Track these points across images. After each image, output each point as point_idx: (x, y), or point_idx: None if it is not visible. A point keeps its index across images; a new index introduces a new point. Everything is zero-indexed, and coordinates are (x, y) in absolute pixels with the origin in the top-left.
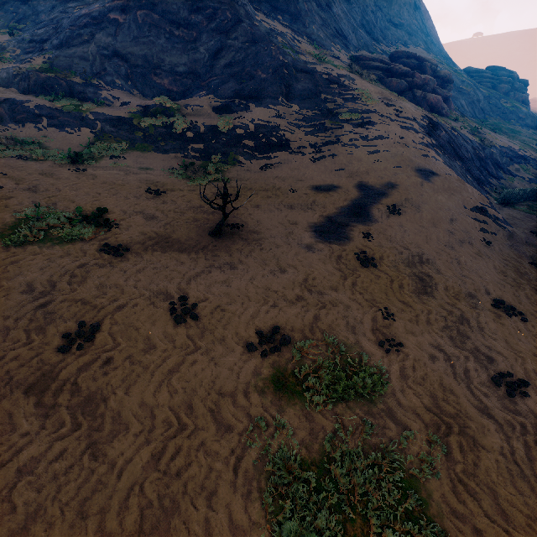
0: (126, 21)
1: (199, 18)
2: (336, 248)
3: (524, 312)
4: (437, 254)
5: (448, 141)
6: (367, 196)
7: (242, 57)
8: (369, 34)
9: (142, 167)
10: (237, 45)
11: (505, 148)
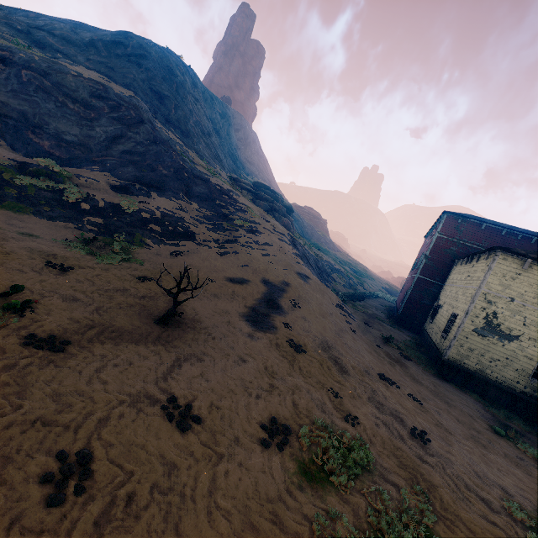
0: (4, 71)
1: (100, 104)
2: (271, 337)
3: (395, 381)
4: (335, 340)
5: (304, 253)
6: (272, 291)
7: (143, 150)
8: (234, 163)
9: (21, 231)
10: (138, 139)
11: (328, 262)
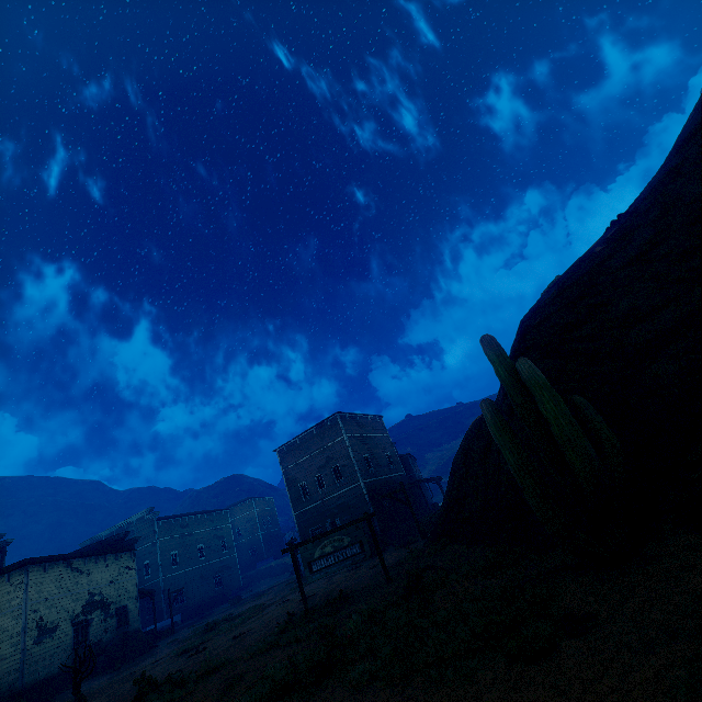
0: None
1: None
2: None
3: None
4: None
5: None
6: None
7: None
8: None
9: None
10: None
11: None
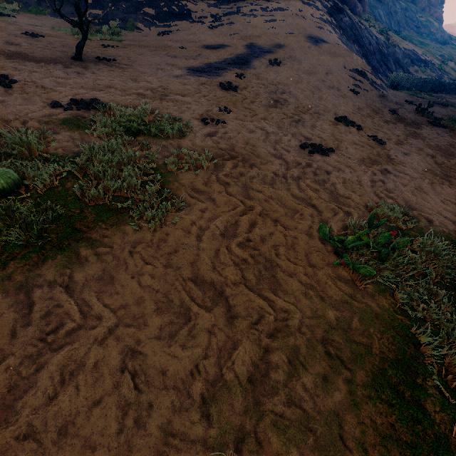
0: None
1: None
2: (203, 79)
3: (363, 127)
4: (302, 91)
5: (350, 27)
6: (253, 53)
7: None
8: None
9: (31, 24)
10: None
11: (409, 51)
